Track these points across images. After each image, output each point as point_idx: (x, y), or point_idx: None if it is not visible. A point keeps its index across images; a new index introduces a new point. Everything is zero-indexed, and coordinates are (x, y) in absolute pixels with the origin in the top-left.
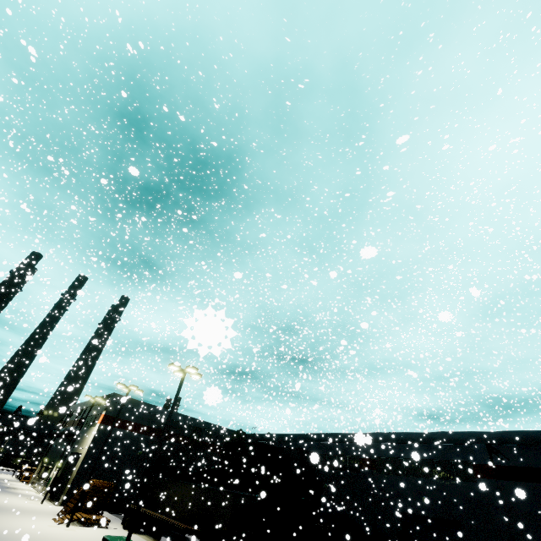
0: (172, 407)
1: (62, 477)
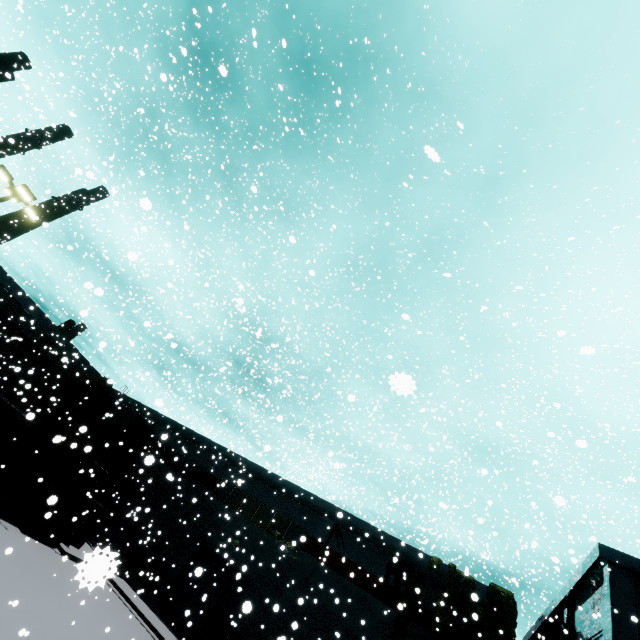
0: None
1: None
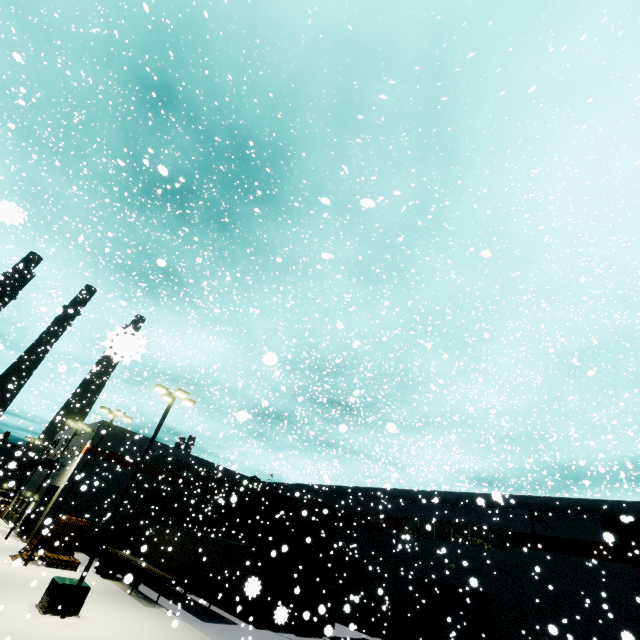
0: (153, 436)
1: (37, 512)
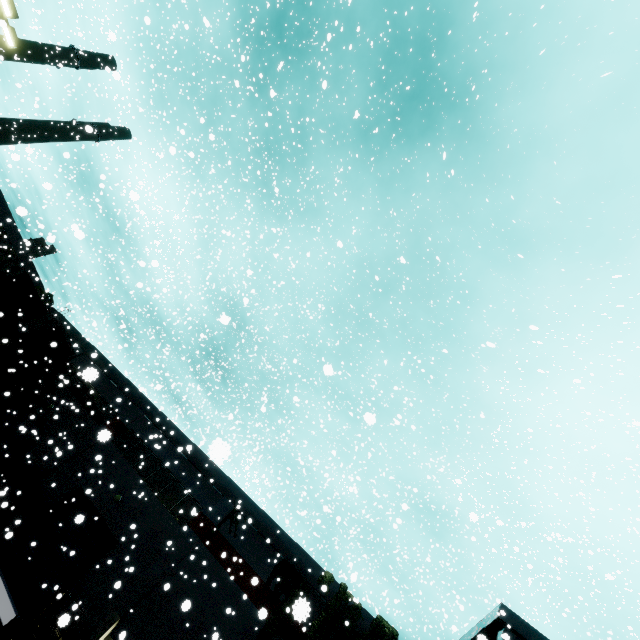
0: None
1: None
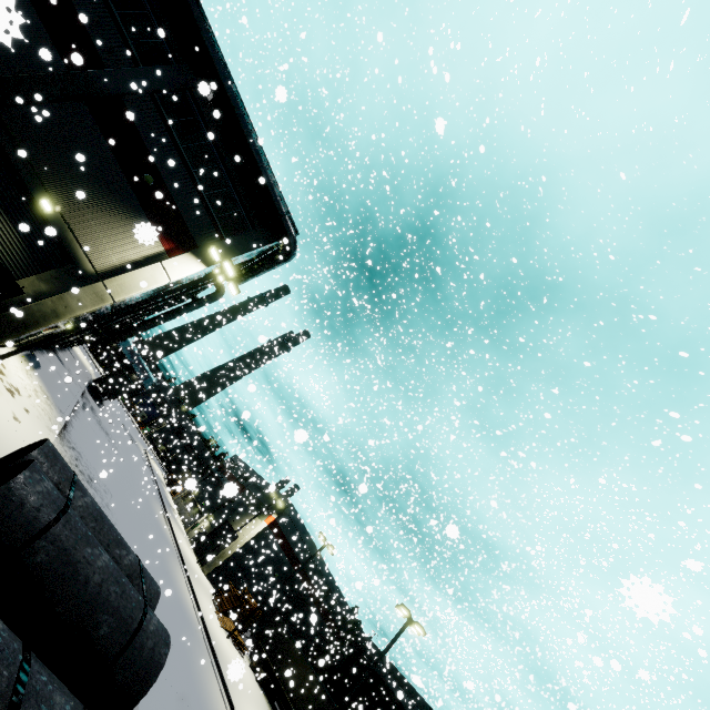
0: (384, 653)
1: (210, 536)
